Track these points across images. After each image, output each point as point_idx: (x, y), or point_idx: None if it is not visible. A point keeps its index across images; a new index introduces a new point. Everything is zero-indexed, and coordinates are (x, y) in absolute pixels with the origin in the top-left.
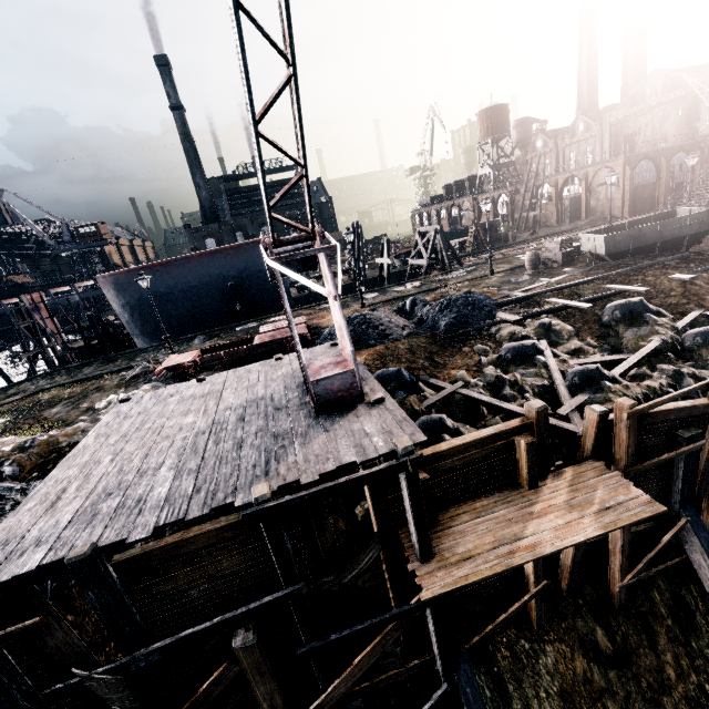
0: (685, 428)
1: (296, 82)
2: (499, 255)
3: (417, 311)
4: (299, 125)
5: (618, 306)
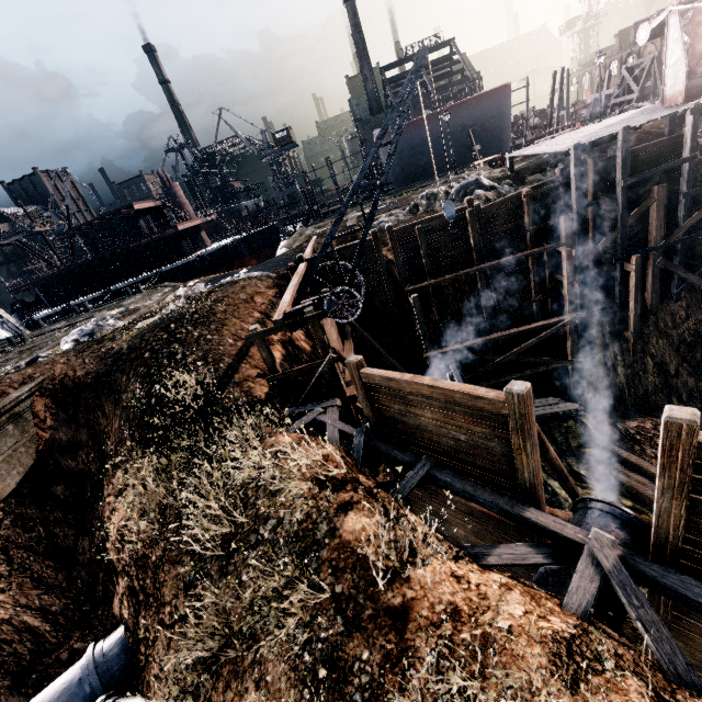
0: None
1: None
2: None
3: None
4: None
5: None
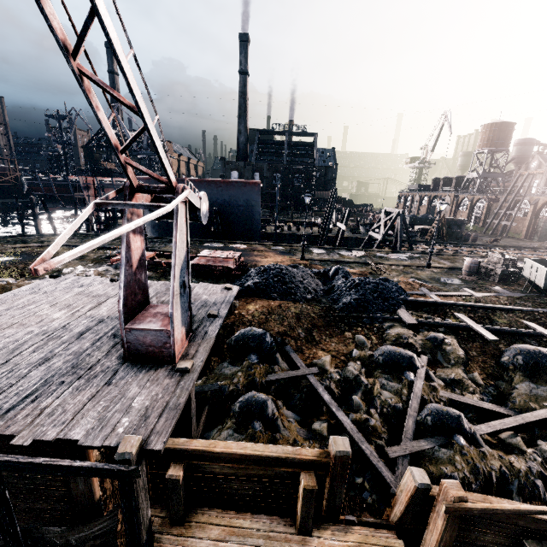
0: (538, 539)
1: (99, 14)
2: (450, 250)
3: (335, 280)
4: (120, 69)
5: (524, 351)
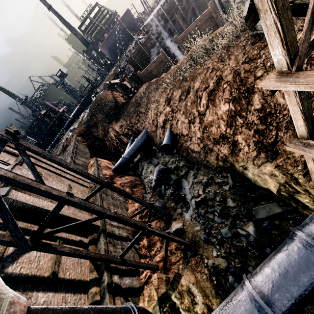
0: None
1: None
2: None
3: None
4: None
5: None
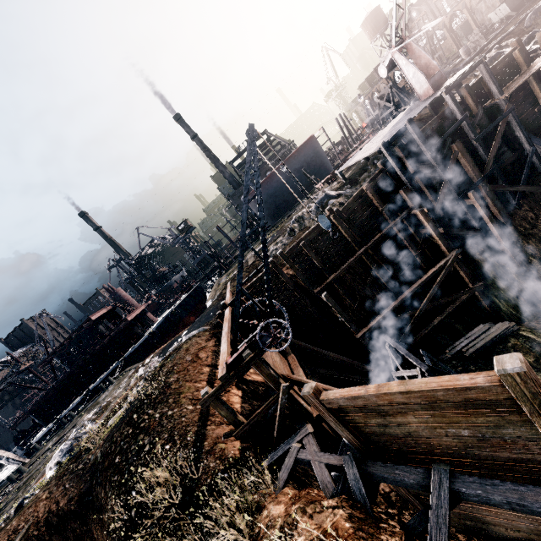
0: None
1: None
2: None
3: None
4: None
5: (531, 14)
